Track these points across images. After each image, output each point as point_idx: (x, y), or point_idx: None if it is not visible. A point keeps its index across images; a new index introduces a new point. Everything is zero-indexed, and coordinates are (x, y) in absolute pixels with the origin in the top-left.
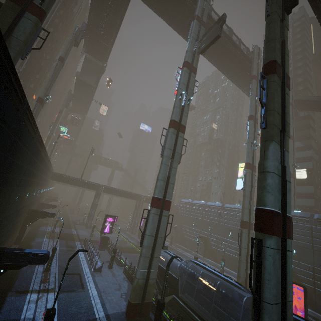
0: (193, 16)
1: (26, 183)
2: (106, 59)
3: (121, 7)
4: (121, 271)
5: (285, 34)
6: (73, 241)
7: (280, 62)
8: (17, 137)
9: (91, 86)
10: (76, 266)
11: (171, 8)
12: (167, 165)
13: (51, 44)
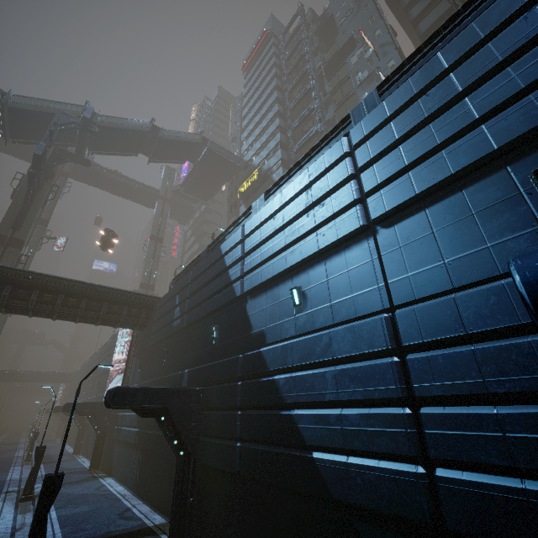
0: None
1: None
2: None
3: None
4: None
5: None
6: None
7: None
8: None
9: None
10: None
11: None
12: None
13: None
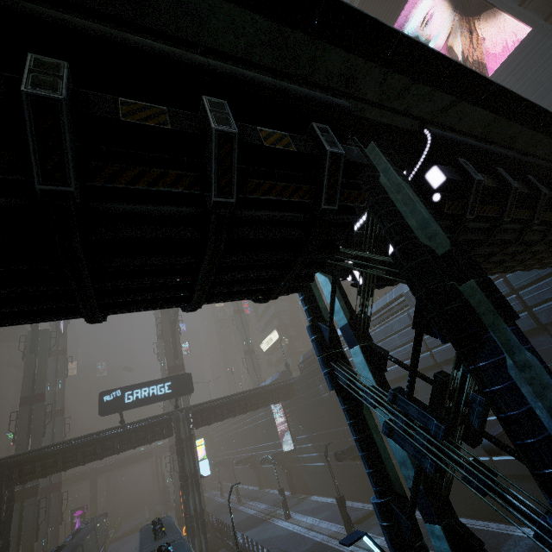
0: None
1: None
2: None
3: None
4: None
5: (40, 363)
6: None
7: (28, 393)
8: None
9: None
10: None
11: None
12: None
13: None
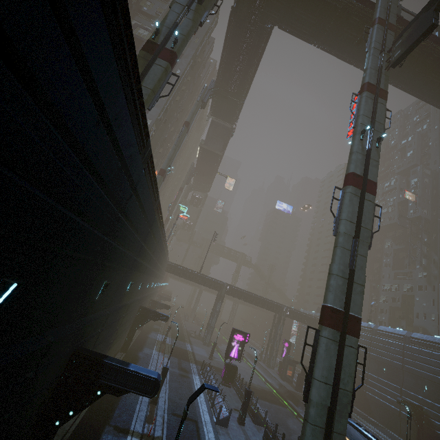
0: (371, 22)
1: (140, 268)
2: (236, 118)
3: (258, 48)
4: (259, 435)
5: None
6: (188, 362)
7: None
8: (135, 191)
9: (216, 155)
10: (191, 404)
11: (330, 26)
12: (347, 250)
13: (176, 114)
